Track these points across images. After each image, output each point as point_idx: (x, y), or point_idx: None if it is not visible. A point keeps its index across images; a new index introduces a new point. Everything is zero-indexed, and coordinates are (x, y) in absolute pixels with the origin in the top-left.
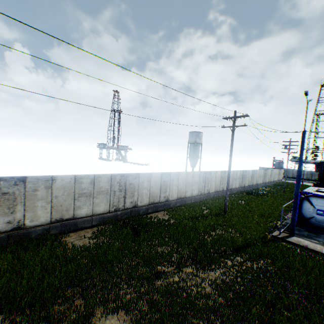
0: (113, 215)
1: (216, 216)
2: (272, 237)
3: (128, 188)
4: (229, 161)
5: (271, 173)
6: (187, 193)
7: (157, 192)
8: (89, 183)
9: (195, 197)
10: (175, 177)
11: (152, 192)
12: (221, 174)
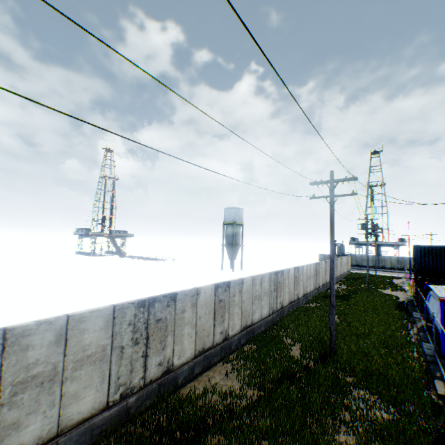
0: (117, 412)
1: (320, 360)
2: (441, 399)
3: (153, 331)
4: (331, 255)
5: (341, 263)
6: (255, 314)
7: (209, 326)
8: (51, 343)
9: (266, 320)
10: (236, 290)
11: (200, 327)
12: (294, 273)
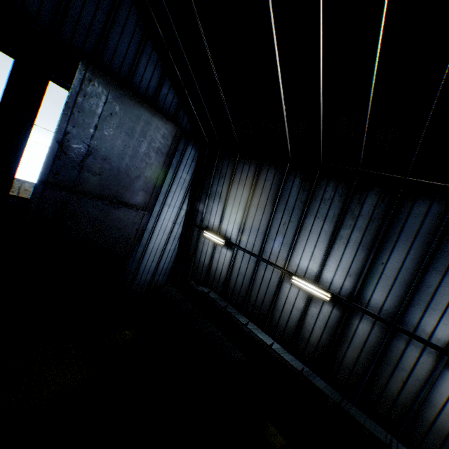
0: None
1: None
2: None
3: (23, 192)
4: None
5: None
6: None
7: None
8: None
9: None
10: None
11: None
12: None
